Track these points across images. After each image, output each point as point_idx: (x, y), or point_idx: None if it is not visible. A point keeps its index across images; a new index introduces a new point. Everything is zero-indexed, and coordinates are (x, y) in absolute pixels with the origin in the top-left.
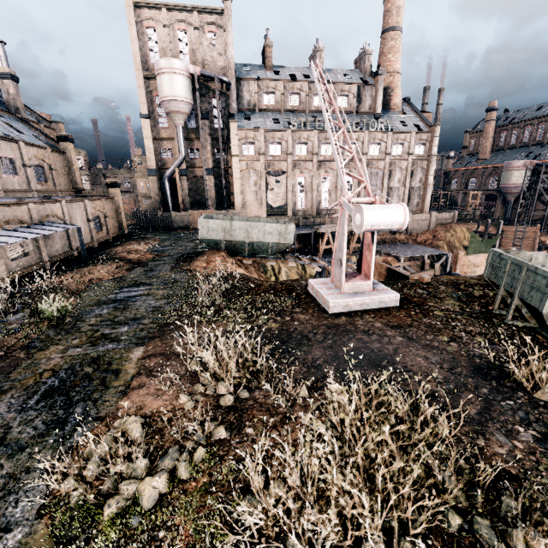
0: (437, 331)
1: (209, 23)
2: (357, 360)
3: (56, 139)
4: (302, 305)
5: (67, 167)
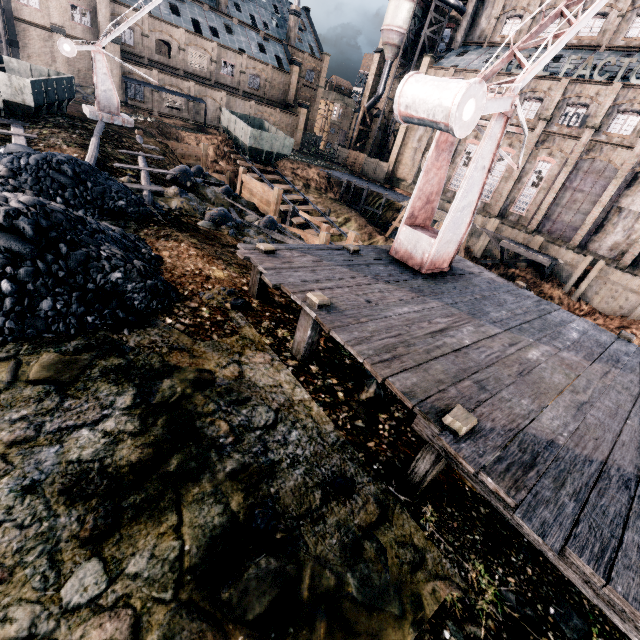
0: None
1: None
2: None
3: (290, 62)
4: None
5: (287, 85)
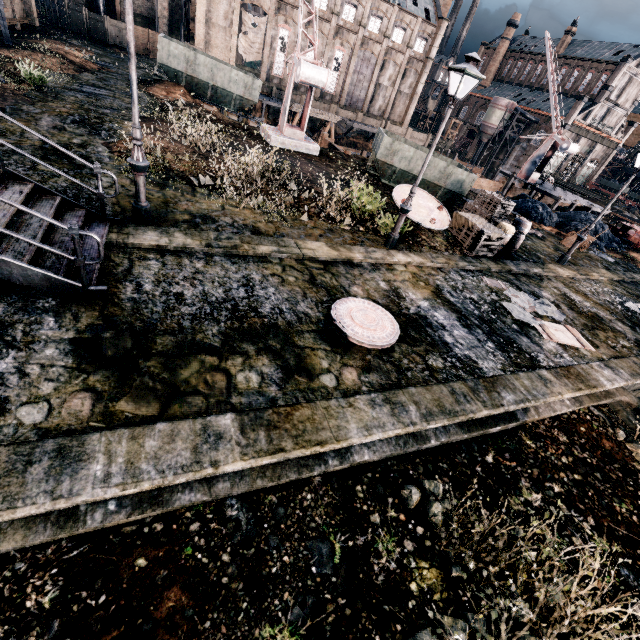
0: (330, 167)
1: None
2: (277, 161)
3: None
4: (253, 138)
5: None
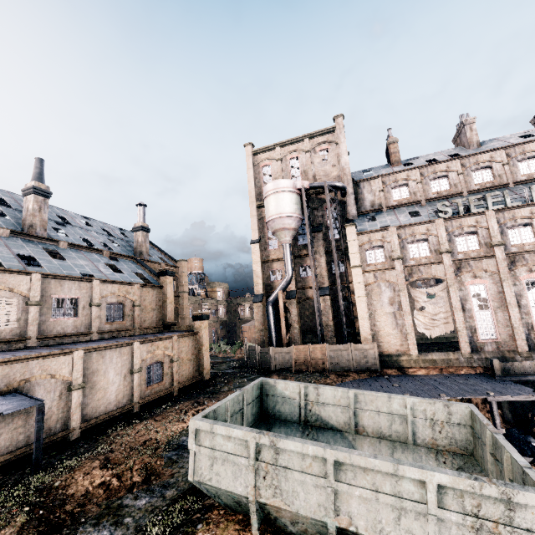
0: None
1: (320, 143)
2: None
3: (158, 274)
4: None
5: (161, 301)
